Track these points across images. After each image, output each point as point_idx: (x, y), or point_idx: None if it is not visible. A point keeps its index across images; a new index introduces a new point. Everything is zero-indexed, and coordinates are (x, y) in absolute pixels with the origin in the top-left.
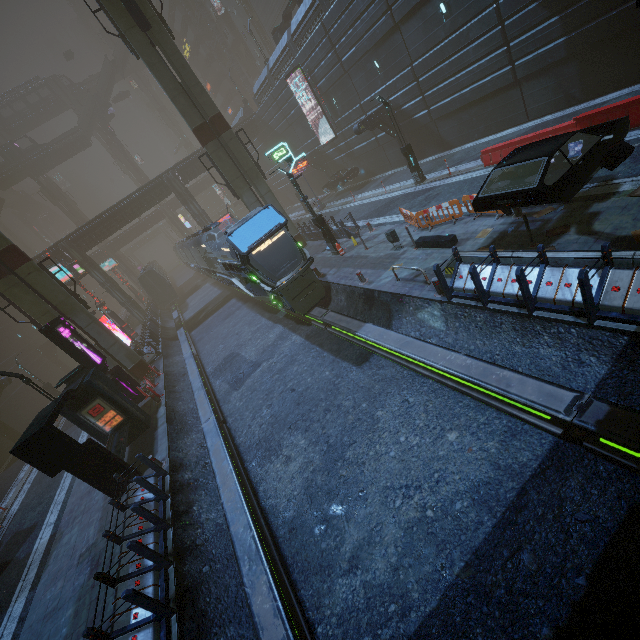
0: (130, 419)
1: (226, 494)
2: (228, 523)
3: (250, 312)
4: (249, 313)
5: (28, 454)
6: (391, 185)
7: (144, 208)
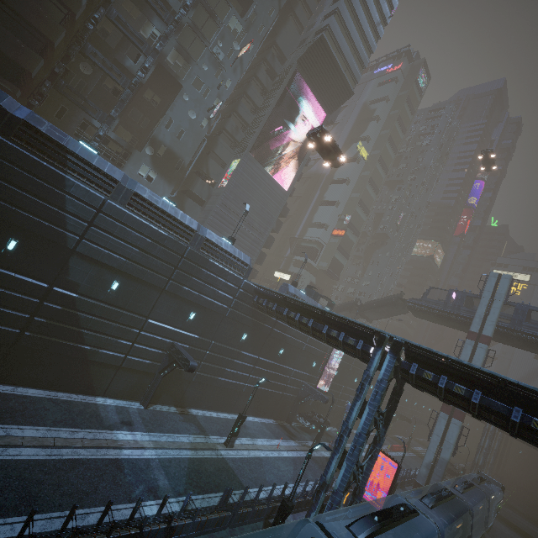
0: None
1: None
2: None
3: None
4: None
5: None
6: None
7: None
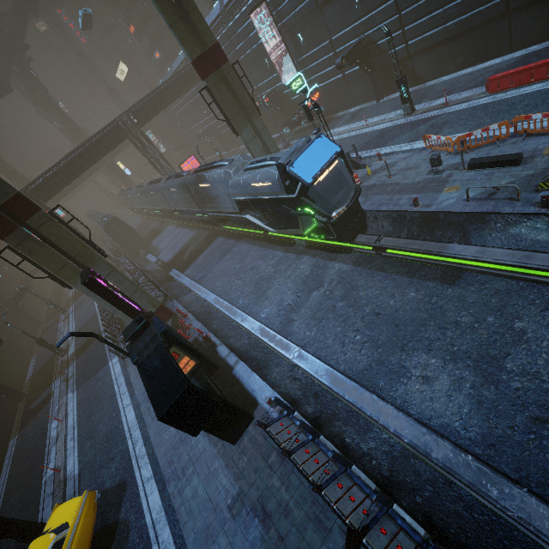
0: (202, 363)
1: (392, 422)
2: (423, 451)
3: (254, 247)
4: (253, 248)
5: (174, 418)
6: (368, 119)
7: (102, 154)
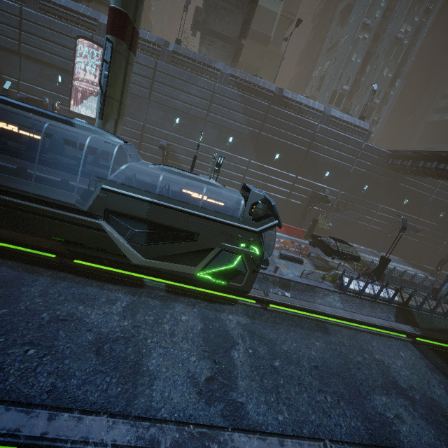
0: None
1: None
2: None
3: (39, 278)
4: (39, 280)
5: None
6: None
7: None
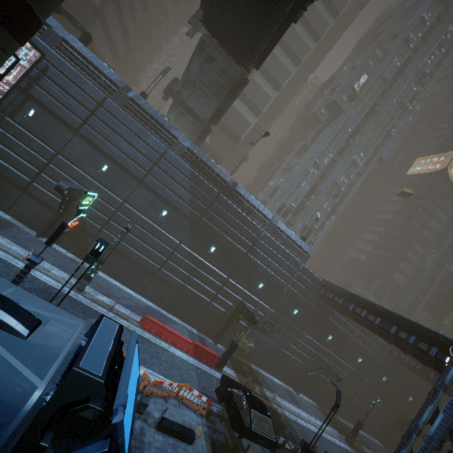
0: None
1: None
2: None
3: None
4: None
5: None
6: (26, 250)
7: None
